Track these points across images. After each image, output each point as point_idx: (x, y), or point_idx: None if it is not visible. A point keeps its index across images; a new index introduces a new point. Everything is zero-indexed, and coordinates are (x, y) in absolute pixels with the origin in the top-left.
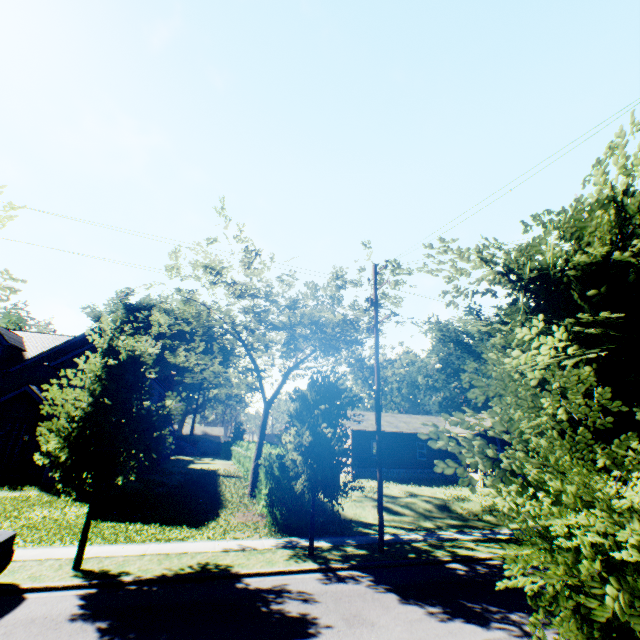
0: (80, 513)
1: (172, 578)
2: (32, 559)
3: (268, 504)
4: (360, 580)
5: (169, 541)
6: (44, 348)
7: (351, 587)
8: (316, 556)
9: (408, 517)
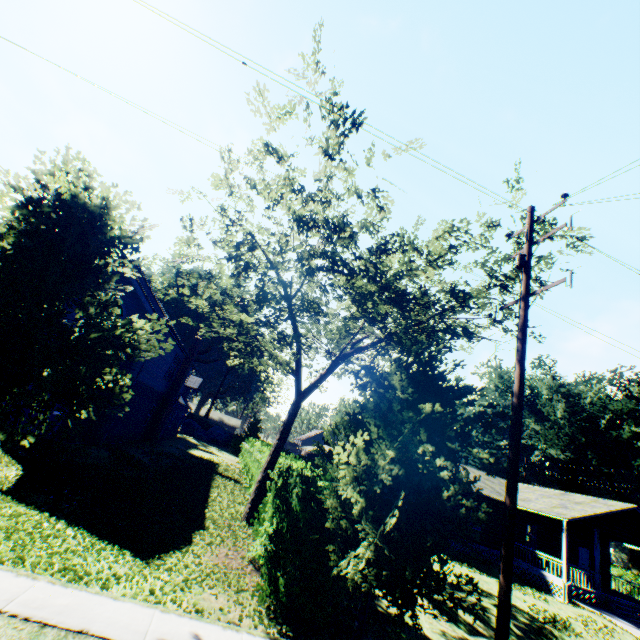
0: None
1: None
2: None
3: (268, 556)
4: None
5: (78, 580)
6: None
7: None
8: None
9: None
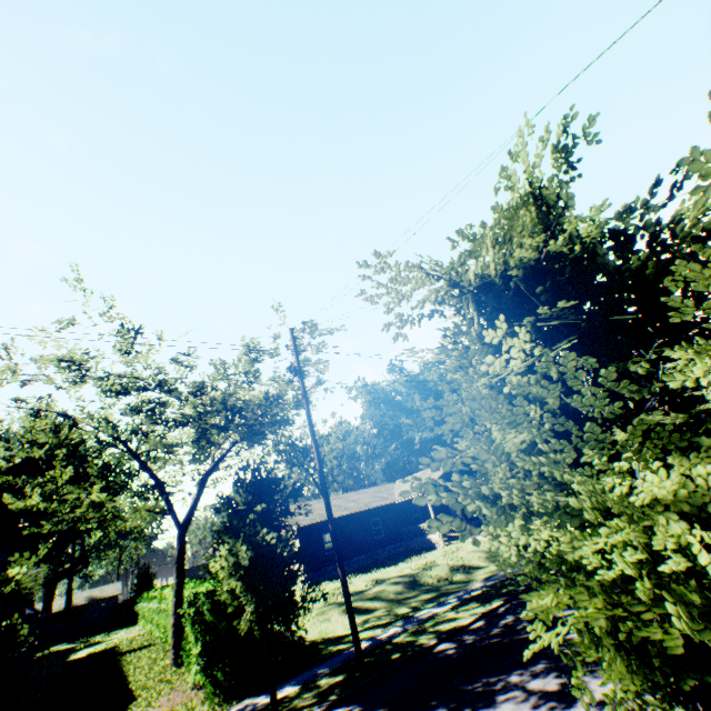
0: None
1: None
2: None
3: (204, 667)
4: None
5: None
6: None
7: None
8: None
9: (381, 610)
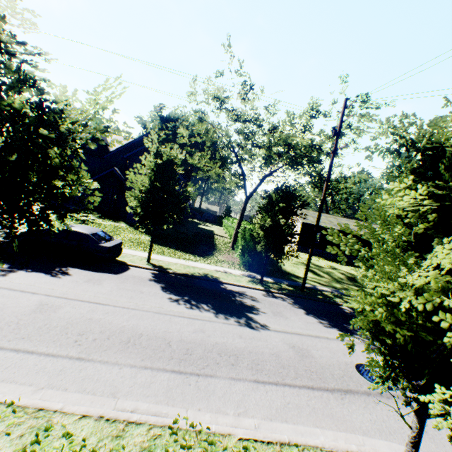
0: (146, 239)
1: (190, 276)
2: (129, 254)
3: (241, 254)
4: (285, 300)
5: (188, 260)
6: (118, 145)
7: (279, 301)
8: (263, 284)
9: (325, 279)
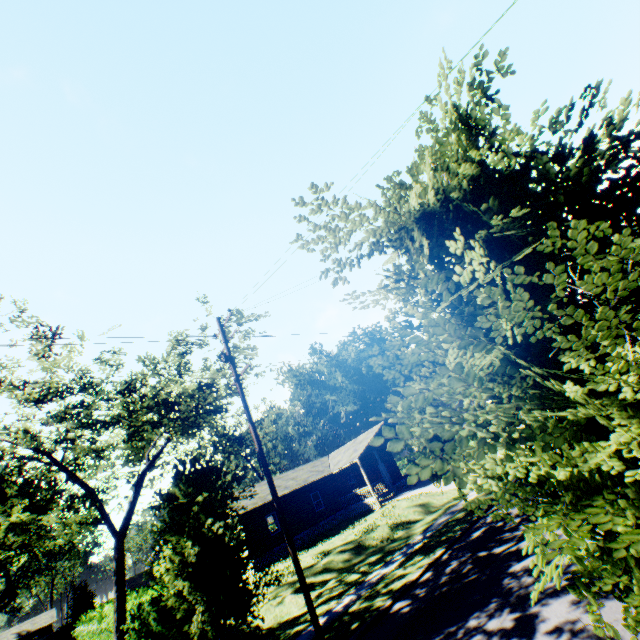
0: None
1: None
2: None
3: None
4: None
5: None
6: None
7: None
8: None
9: (332, 581)
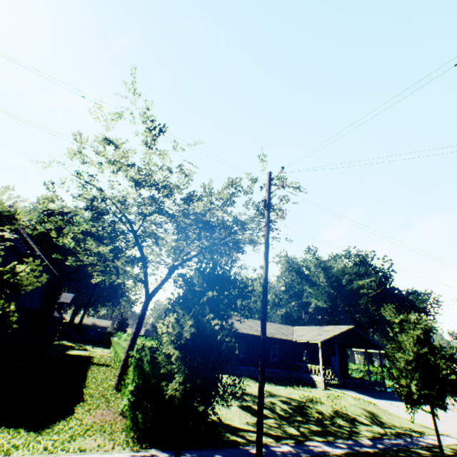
0: None
1: None
2: None
3: (131, 404)
4: None
5: None
6: None
7: None
8: None
9: (272, 420)
